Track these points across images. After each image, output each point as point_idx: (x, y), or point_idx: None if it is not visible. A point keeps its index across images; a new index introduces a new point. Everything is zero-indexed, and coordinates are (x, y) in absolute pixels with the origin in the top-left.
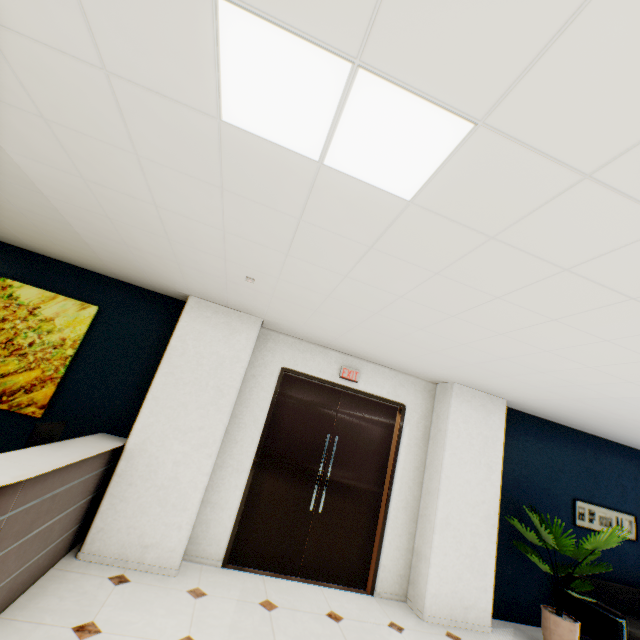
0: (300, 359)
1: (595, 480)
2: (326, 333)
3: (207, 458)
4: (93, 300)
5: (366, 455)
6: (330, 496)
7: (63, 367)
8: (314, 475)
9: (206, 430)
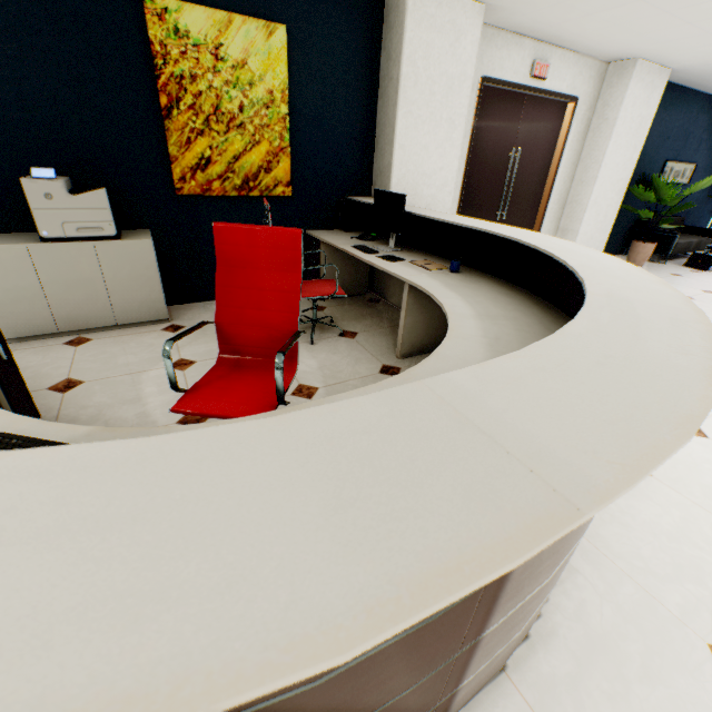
0: (497, 61)
1: (686, 140)
2: (563, 16)
3: (448, 196)
4: (272, 15)
5: (537, 162)
6: (508, 206)
7: (285, 133)
8: (499, 191)
9: (445, 170)
